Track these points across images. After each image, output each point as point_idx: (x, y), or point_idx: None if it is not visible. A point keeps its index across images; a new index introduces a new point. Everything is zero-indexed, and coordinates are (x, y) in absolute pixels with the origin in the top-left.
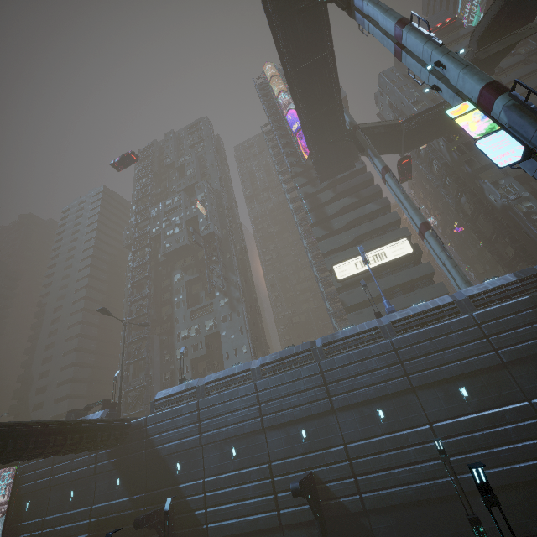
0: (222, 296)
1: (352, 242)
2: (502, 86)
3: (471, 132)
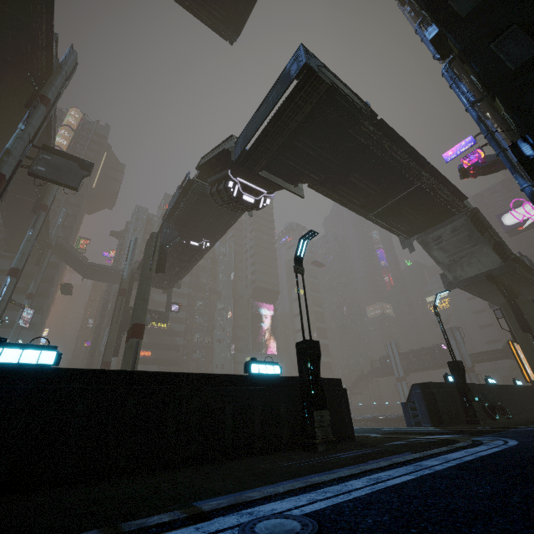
0: None
1: None
2: None
3: None
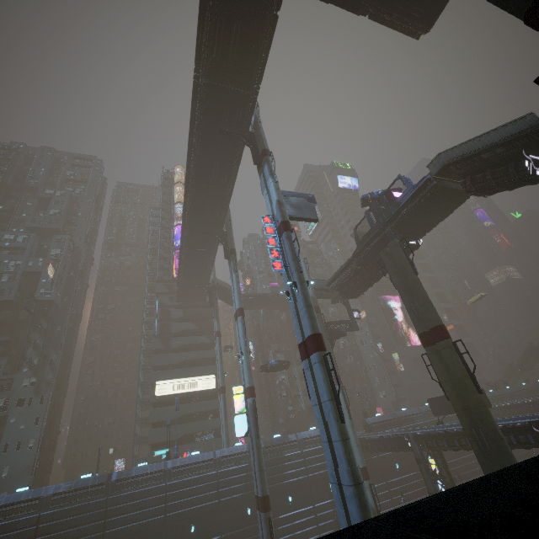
0: (31, 374)
1: (180, 363)
2: (253, 392)
3: (236, 408)
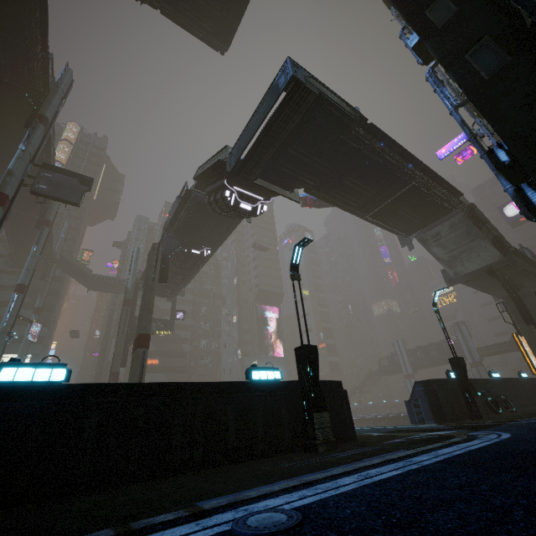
0: None
1: None
2: None
3: None
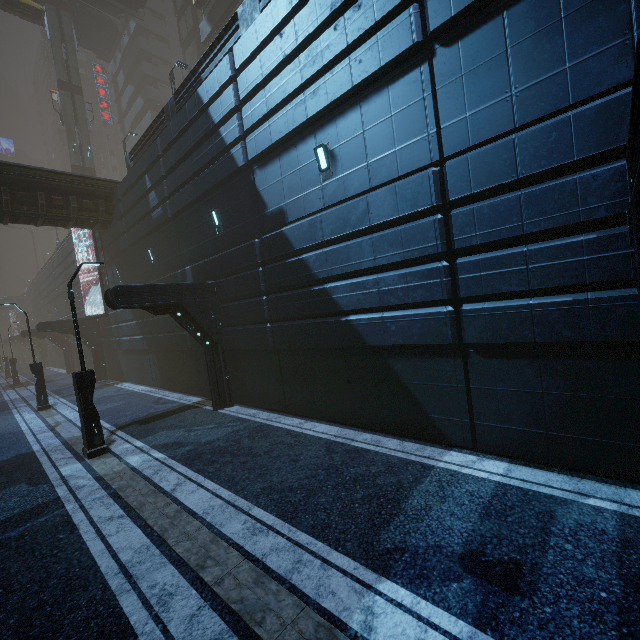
0: None
1: None
2: None
3: None
